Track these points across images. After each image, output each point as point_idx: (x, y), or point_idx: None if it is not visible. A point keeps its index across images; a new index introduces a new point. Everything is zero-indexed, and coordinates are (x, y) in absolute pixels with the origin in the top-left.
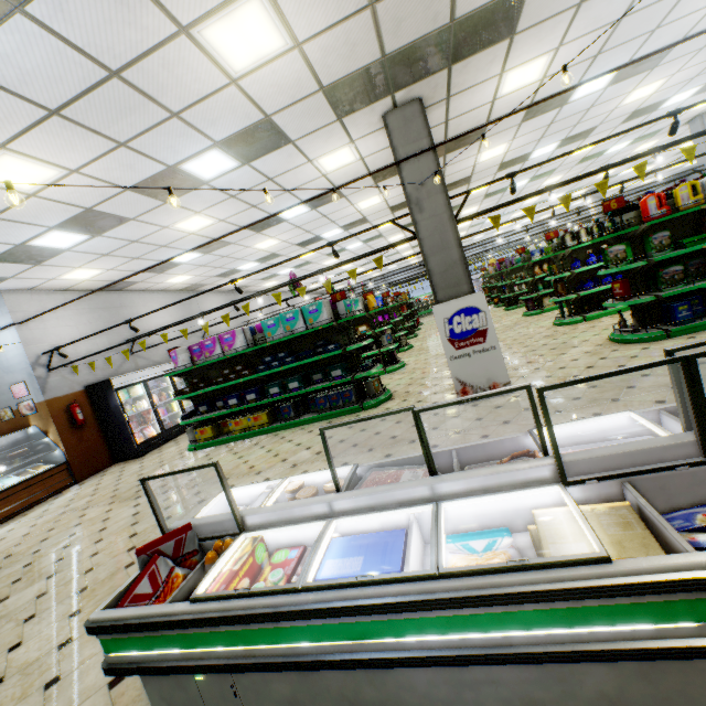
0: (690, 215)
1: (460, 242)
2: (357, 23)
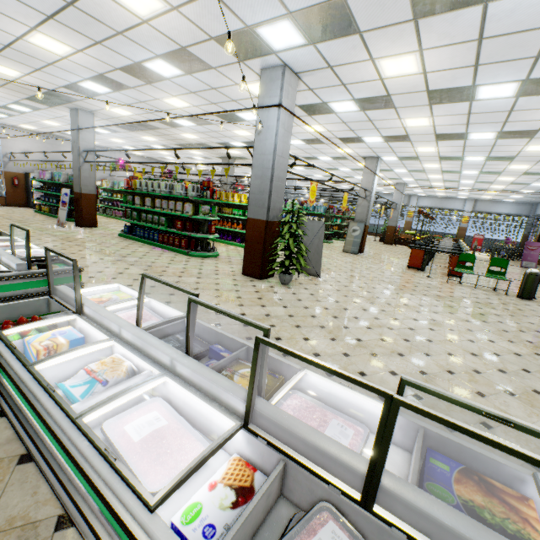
0: (148, 195)
1: (81, 169)
2: (5, 89)
